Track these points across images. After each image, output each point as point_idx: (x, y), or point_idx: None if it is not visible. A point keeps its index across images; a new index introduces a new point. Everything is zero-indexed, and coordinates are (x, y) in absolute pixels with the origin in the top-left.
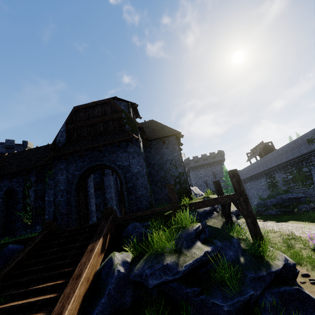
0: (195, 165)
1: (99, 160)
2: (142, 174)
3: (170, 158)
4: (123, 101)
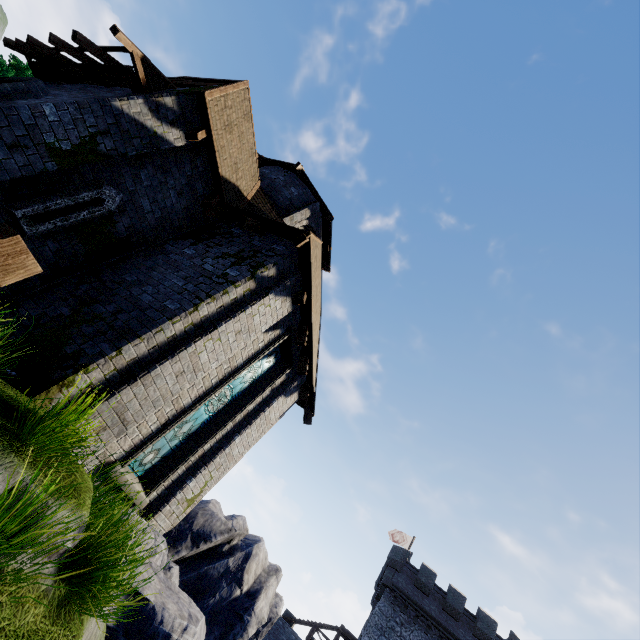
0: (409, 593)
1: (53, 91)
2: (2, 105)
3: (209, 268)
4: (311, 189)
